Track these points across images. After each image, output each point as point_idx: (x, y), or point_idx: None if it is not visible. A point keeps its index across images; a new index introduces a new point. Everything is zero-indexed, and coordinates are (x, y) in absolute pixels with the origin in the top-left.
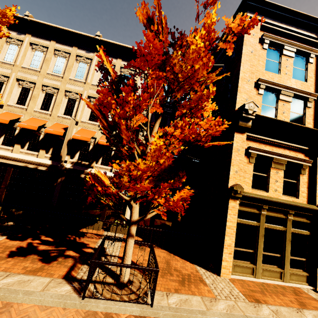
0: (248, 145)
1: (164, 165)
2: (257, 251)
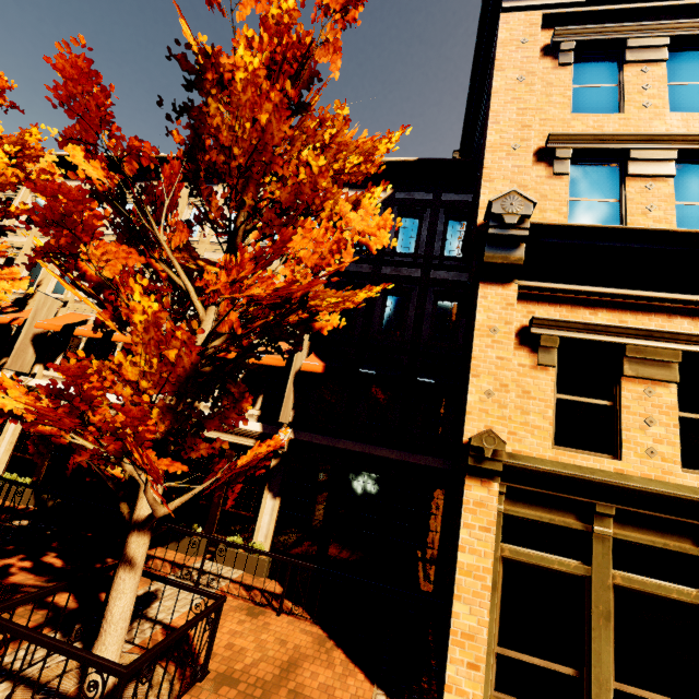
0: (531, 315)
1: (182, 365)
2: (589, 676)
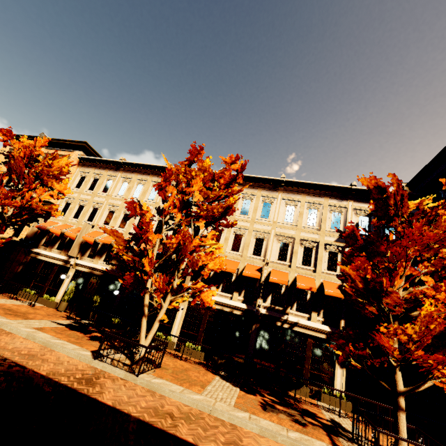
0: None
1: (434, 330)
2: None
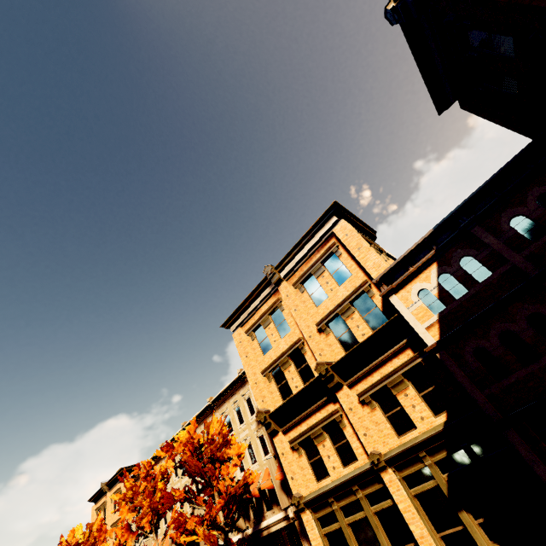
0: (290, 438)
1: (215, 541)
2: None
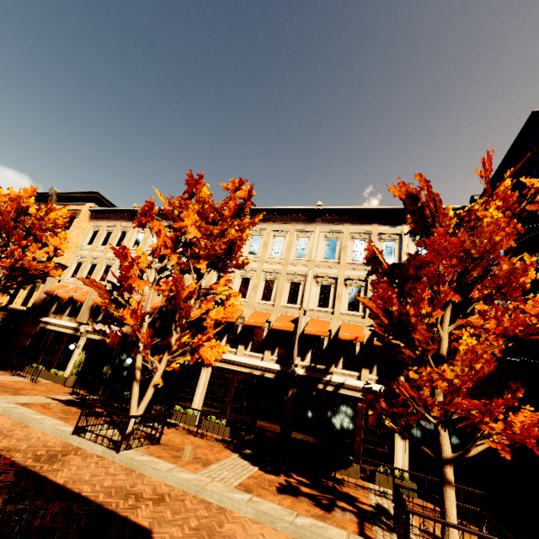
0: None
1: (483, 371)
2: None
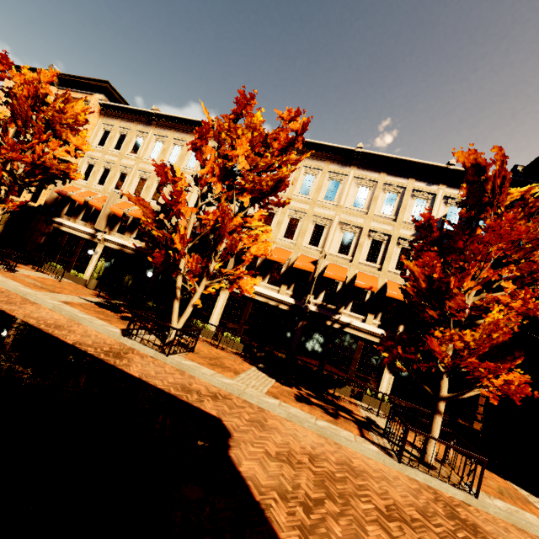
0: None
1: (497, 340)
2: None
